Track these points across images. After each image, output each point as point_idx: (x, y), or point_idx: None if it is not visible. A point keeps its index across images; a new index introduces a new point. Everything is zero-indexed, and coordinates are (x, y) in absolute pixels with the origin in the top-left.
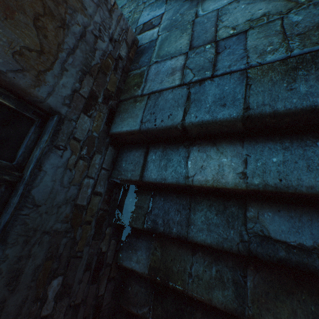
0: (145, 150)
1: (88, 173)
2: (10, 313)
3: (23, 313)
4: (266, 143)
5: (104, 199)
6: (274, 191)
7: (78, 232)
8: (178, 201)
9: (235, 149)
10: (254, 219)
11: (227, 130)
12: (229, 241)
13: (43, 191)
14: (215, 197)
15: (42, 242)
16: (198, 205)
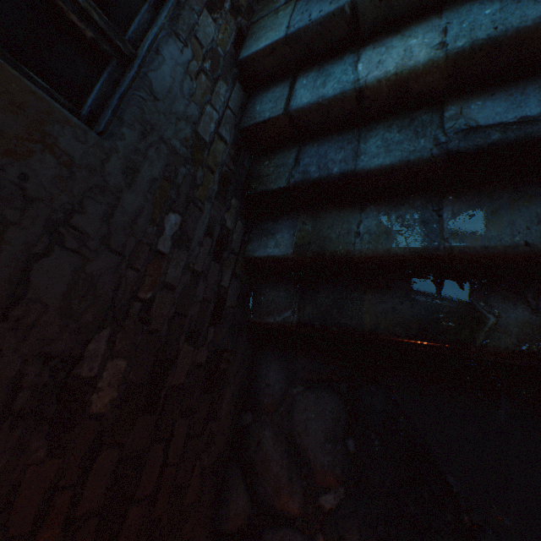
0: (290, 80)
1: (211, 101)
2: (126, 212)
3: (139, 226)
4: (476, 0)
5: (230, 153)
6: (486, 48)
7: (198, 172)
8: (340, 138)
9: (428, 25)
10: (456, 116)
11: (417, 1)
12: (418, 152)
13: (161, 82)
14: (396, 114)
15: (159, 150)
16: (371, 131)
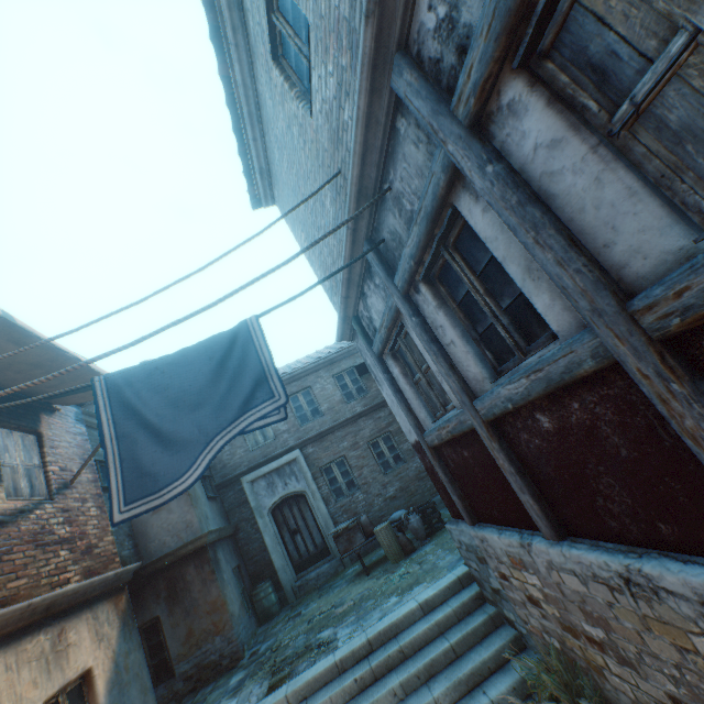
0: None
1: None
2: None
3: None
4: None
5: None
6: None
7: None
8: None
9: None
10: None
11: None
12: None
13: None
14: None
15: None
16: None
